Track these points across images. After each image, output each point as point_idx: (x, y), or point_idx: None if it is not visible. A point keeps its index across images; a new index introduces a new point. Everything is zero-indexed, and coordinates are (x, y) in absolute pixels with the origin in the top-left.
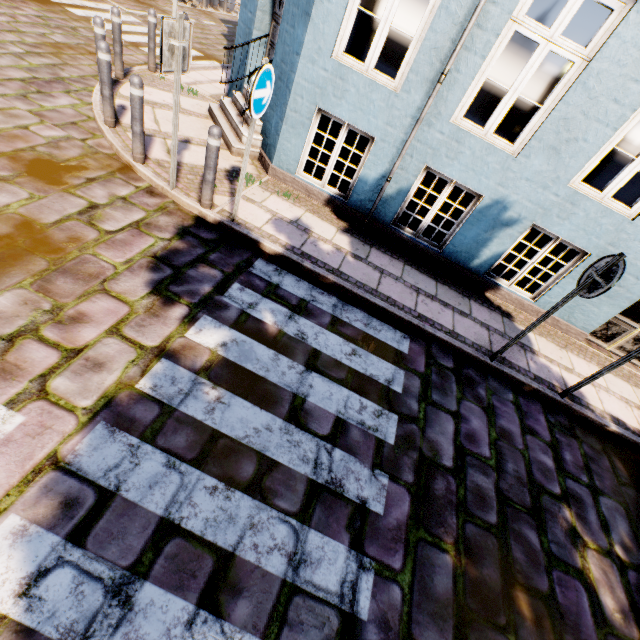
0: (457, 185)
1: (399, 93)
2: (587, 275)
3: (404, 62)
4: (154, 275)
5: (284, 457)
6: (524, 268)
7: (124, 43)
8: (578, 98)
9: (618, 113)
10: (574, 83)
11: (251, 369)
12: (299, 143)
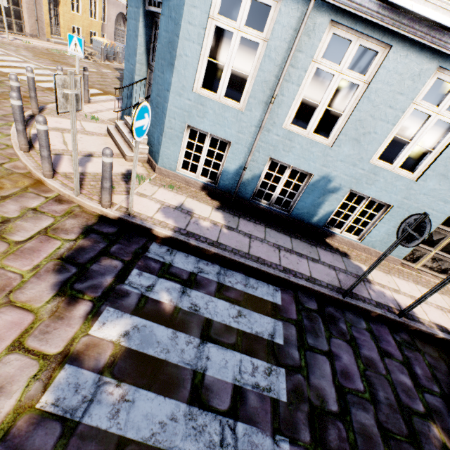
0: (294, 168)
1: (244, 111)
2: (402, 228)
3: (244, 91)
4: (60, 276)
5: (191, 449)
6: (349, 219)
7: (41, 88)
8: (366, 107)
9: (393, 114)
10: (361, 97)
11: (153, 354)
12: (176, 149)
